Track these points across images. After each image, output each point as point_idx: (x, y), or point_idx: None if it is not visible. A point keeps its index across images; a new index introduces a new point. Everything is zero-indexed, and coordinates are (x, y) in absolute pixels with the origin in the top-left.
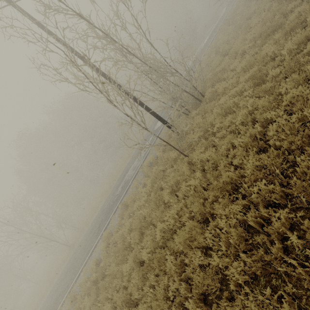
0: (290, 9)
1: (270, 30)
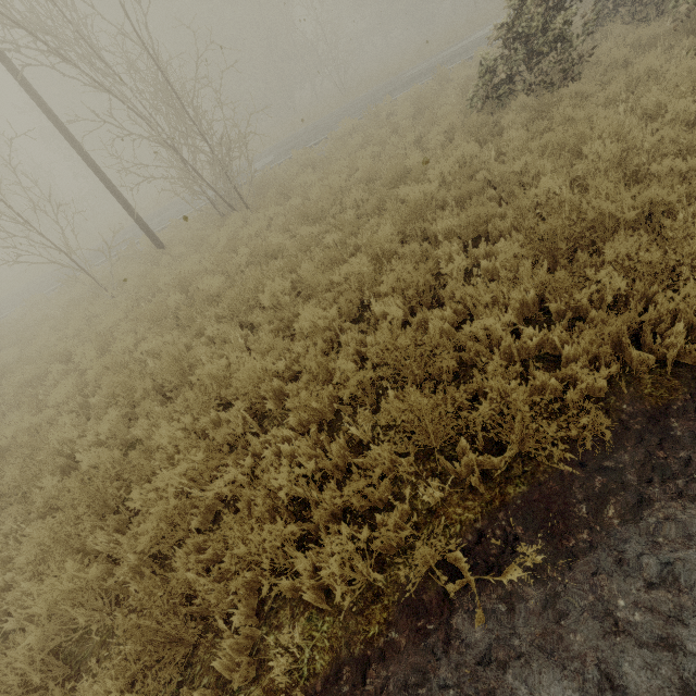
0: (353, 203)
1: (306, 212)
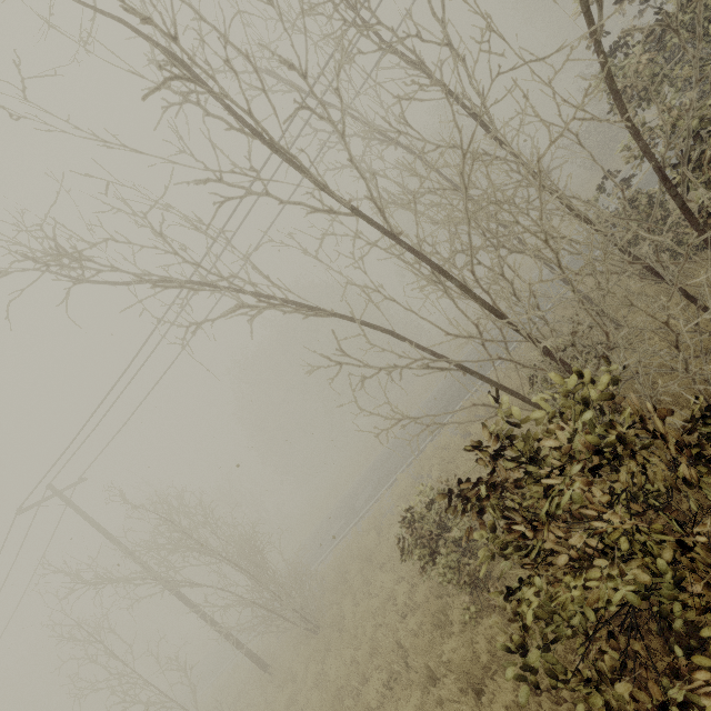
0: None
1: None
